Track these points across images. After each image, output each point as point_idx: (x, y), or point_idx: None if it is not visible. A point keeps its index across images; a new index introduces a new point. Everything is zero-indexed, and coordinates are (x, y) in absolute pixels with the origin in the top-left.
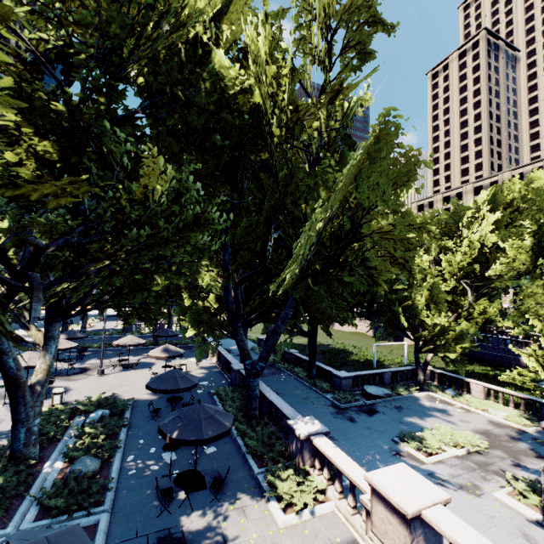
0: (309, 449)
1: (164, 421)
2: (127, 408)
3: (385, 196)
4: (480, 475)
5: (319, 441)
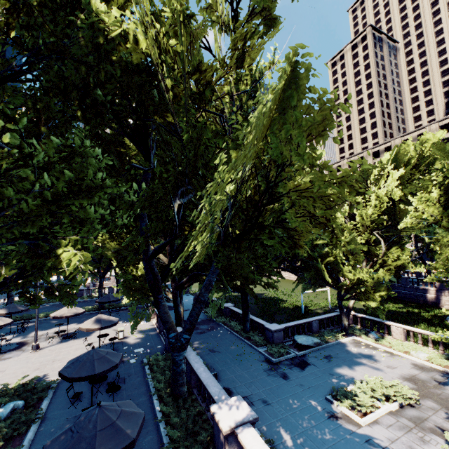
0: (235, 442)
1: (54, 435)
2: (45, 395)
3: (299, 150)
4: (418, 436)
5: (244, 436)
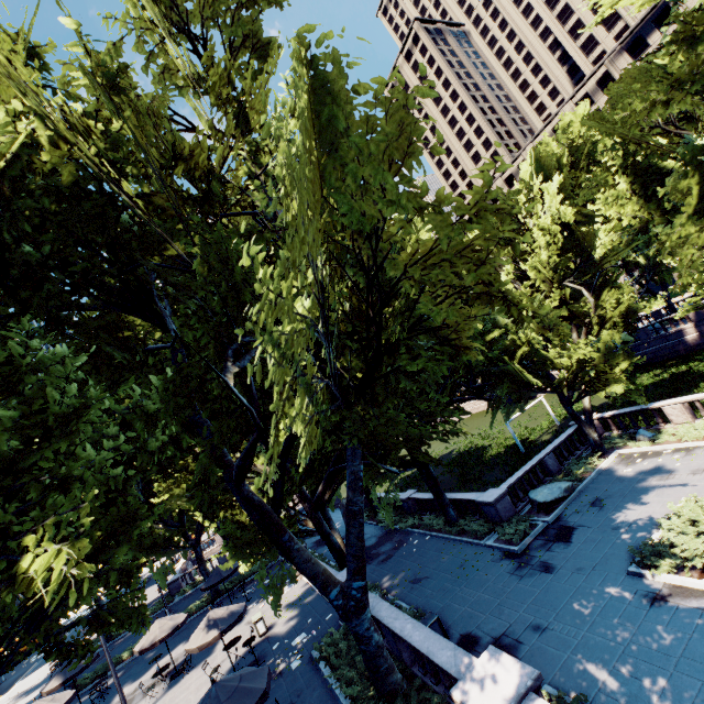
0: None
1: None
2: None
3: (387, 197)
4: None
5: None
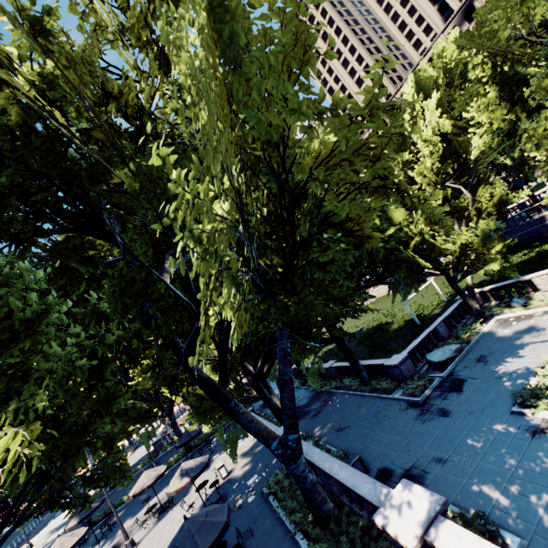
0: None
1: None
2: None
3: (288, 106)
4: None
5: (445, 542)
